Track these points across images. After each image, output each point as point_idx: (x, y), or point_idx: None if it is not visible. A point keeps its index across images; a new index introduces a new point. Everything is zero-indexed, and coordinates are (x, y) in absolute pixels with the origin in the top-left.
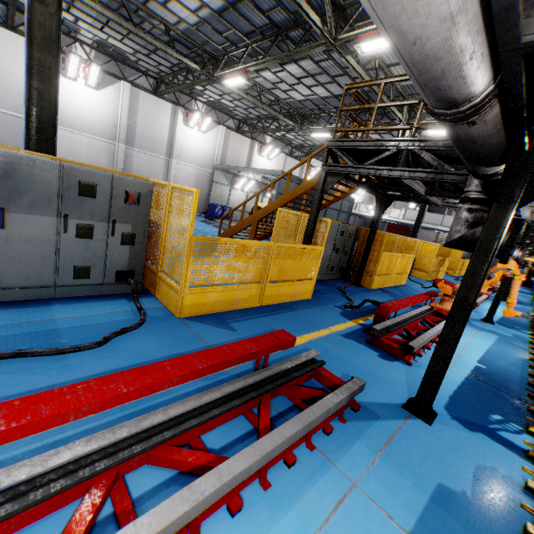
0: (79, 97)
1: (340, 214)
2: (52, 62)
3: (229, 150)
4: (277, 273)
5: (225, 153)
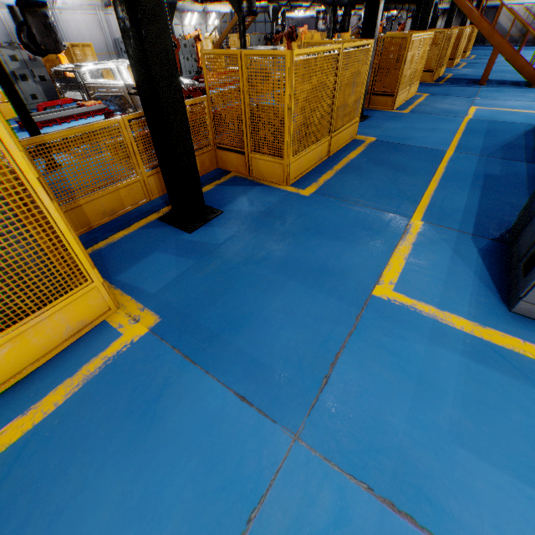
0: None
1: (266, 25)
2: None
3: None
4: None
5: None
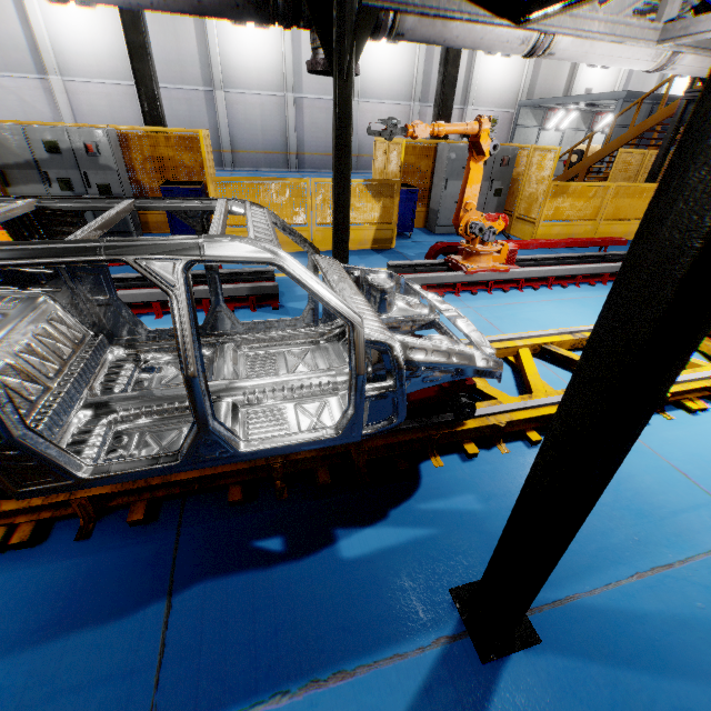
0: (381, 60)
1: None
2: (455, 72)
3: (542, 72)
4: (612, 212)
5: (535, 79)
